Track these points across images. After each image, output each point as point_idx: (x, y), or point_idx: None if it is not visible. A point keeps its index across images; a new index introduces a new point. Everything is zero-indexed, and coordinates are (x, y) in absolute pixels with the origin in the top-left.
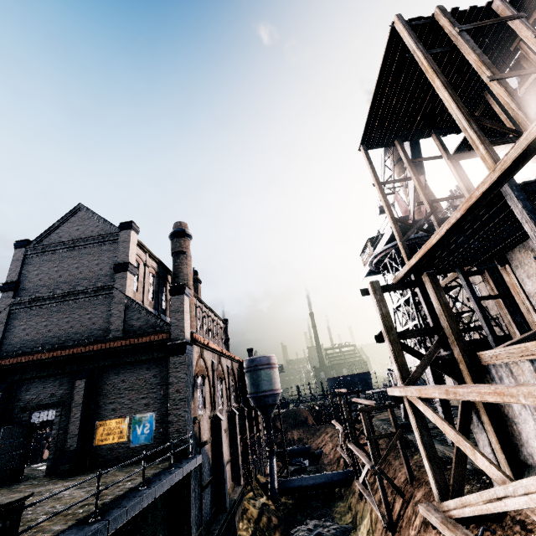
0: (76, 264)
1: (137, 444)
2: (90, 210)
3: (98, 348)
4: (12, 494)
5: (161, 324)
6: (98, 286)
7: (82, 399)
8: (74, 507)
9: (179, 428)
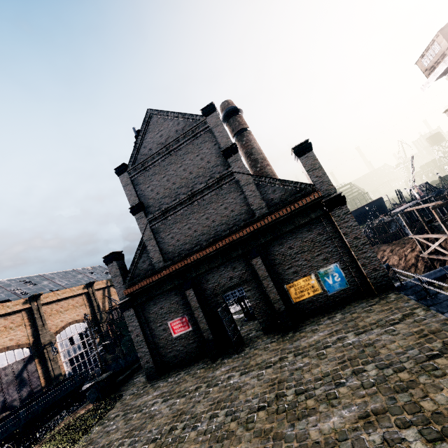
0: (181, 167)
1: (334, 291)
2: (162, 111)
3: (255, 228)
4: (282, 352)
5: (302, 187)
6: (217, 178)
7: (267, 272)
8: (444, 349)
9: (375, 267)
